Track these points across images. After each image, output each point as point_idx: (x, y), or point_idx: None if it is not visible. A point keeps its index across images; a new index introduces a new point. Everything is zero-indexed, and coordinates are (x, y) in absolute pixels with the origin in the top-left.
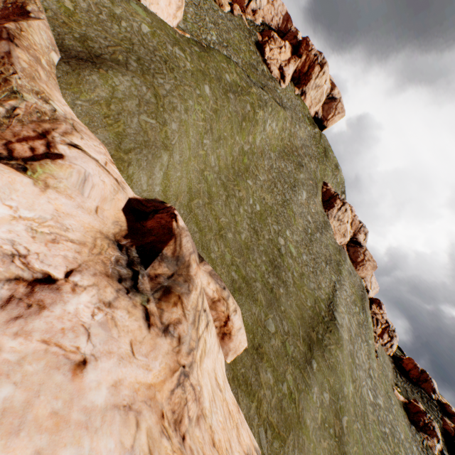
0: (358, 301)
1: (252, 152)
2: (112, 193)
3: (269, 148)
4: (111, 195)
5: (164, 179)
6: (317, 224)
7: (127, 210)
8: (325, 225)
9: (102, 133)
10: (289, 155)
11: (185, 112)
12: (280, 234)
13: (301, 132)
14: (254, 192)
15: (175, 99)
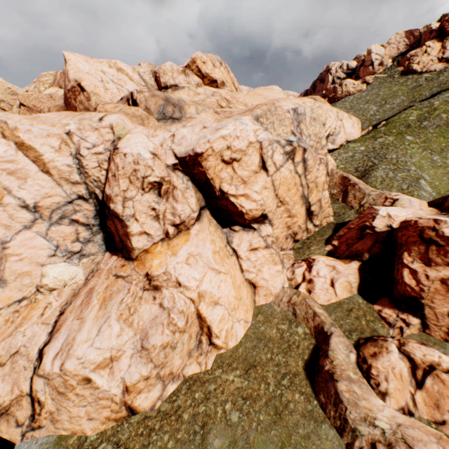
0: None
1: None
2: (419, 202)
3: None
4: (419, 203)
5: (432, 188)
6: None
7: (429, 206)
8: None
9: (392, 190)
10: None
11: (411, 157)
12: None
13: None
14: None
15: (402, 157)
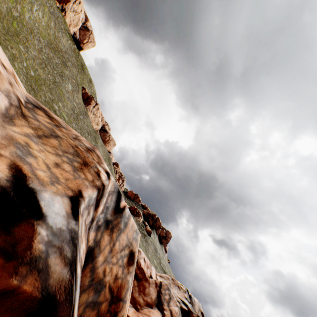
0: (107, 160)
1: (21, 22)
2: None
3: (37, 32)
4: None
5: None
6: (81, 110)
7: None
8: (86, 114)
9: None
10: (56, 51)
11: None
12: (54, 102)
13: (64, 40)
14: (28, 59)
15: None
